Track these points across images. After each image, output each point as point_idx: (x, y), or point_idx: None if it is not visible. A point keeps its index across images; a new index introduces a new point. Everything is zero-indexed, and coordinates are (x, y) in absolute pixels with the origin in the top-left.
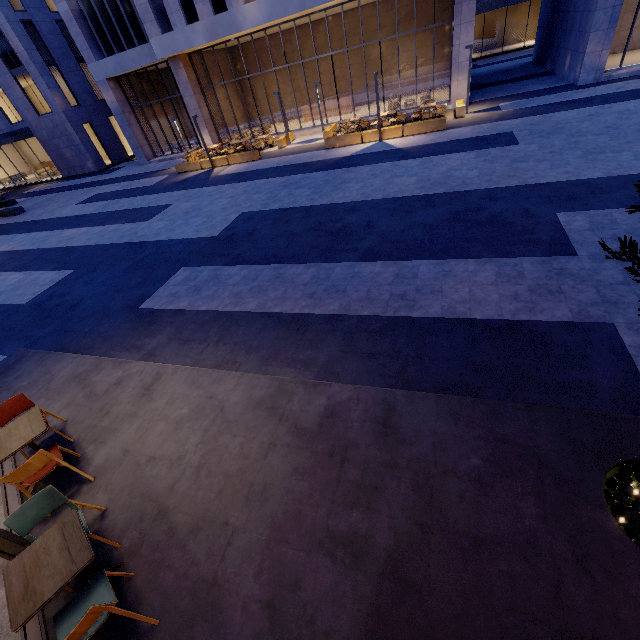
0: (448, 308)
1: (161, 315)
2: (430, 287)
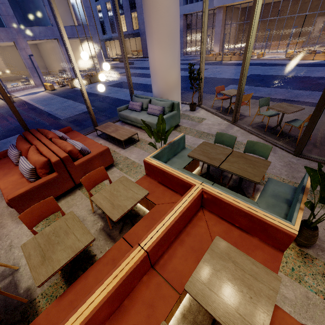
0: None
1: None
2: None
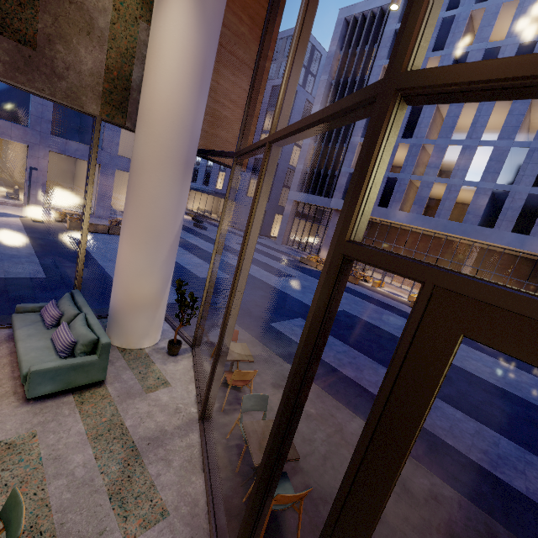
0: (533, 492)
1: (285, 337)
2: (512, 462)
